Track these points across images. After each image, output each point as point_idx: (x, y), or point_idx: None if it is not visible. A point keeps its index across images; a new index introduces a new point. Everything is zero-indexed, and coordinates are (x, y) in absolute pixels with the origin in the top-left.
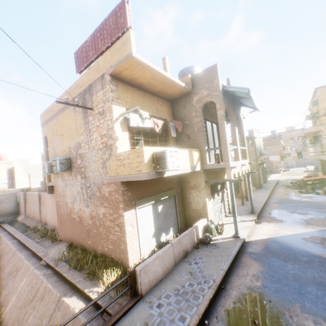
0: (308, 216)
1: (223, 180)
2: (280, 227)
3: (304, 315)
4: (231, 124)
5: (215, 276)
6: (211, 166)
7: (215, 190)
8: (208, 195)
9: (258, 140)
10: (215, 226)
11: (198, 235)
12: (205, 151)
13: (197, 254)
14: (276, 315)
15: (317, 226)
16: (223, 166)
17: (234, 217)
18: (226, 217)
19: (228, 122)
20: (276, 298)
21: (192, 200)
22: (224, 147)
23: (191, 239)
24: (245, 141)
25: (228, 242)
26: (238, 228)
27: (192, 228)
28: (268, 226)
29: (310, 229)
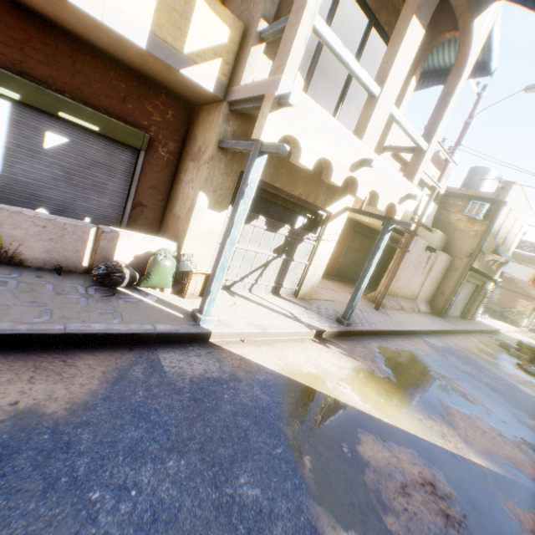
0: (472, 408)
1: (247, 143)
2: (354, 378)
3: None
4: (406, 4)
5: None
6: (243, 89)
7: (277, 217)
8: (213, 190)
9: (512, 221)
10: (179, 271)
11: (111, 257)
12: (253, 36)
13: (17, 276)
14: None
15: (462, 443)
16: (265, 89)
17: (216, 264)
18: (275, 295)
19: (439, 81)
20: None
21: (182, 192)
22: (297, 11)
23: (59, 244)
24: (438, 125)
25: (153, 310)
26: (210, 298)
27: (82, 223)
28: (330, 359)
29: (432, 434)
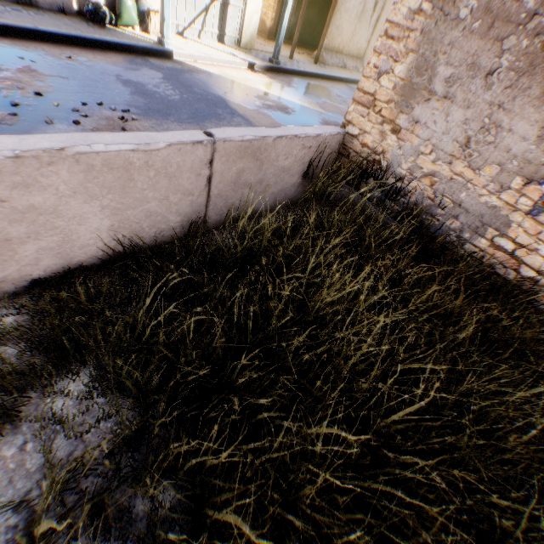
0: (344, 105)
1: None
2: (267, 85)
3: (42, 79)
4: None
5: (6, 21)
6: None
7: None
8: None
9: None
10: (140, 12)
11: (89, 1)
12: None
13: (45, 14)
14: (6, 64)
15: (319, 108)
16: None
17: None
18: (221, 44)
19: None
20: (48, 67)
21: None
22: None
23: None
24: None
25: (134, 38)
26: (166, 25)
27: None
28: (254, 77)
29: (302, 103)
